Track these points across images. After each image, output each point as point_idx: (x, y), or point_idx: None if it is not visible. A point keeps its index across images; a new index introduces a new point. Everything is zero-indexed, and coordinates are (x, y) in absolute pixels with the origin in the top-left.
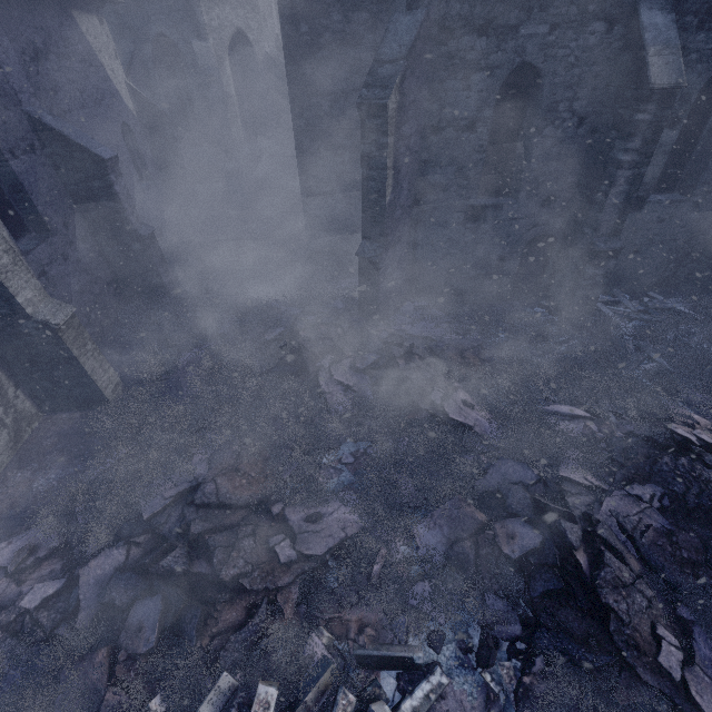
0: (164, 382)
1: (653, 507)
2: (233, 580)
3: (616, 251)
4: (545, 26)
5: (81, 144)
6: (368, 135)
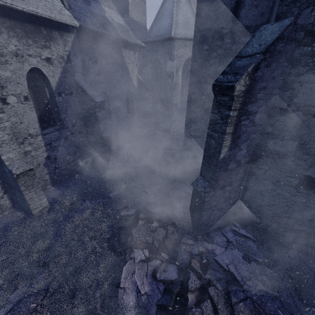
0: (66, 214)
1: None
2: None
3: None
4: None
5: (89, 94)
6: (217, 107)
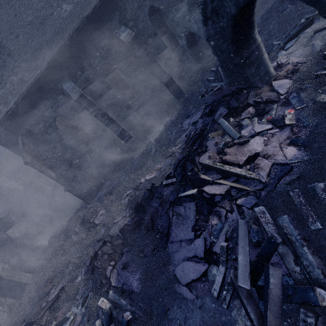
0: (46, 266)
1: (127, 217)
2: (27, 322)
3: (123, 131)
4: (49, 109)
5: None
6: (34, 167)
